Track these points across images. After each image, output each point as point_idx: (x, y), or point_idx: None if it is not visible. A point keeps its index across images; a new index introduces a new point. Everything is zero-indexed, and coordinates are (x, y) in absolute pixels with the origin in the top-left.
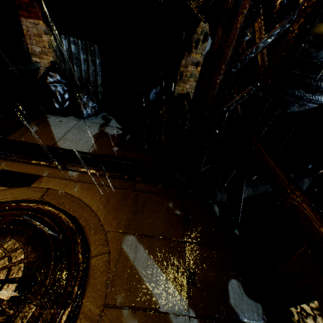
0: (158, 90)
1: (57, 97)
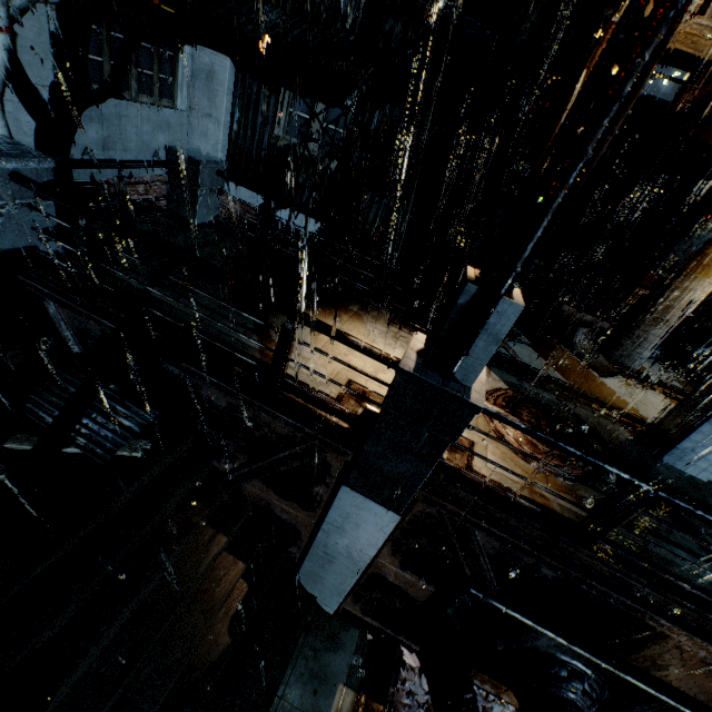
0: (708, 350)
1: None
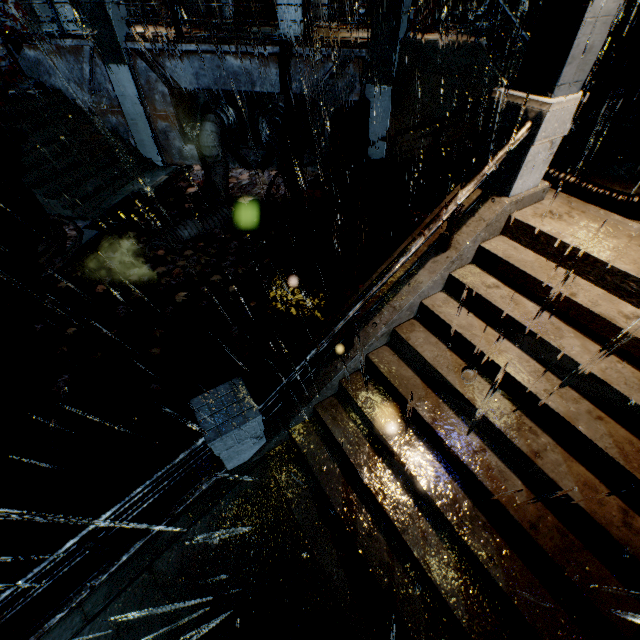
0: None
1: (348, 3)
